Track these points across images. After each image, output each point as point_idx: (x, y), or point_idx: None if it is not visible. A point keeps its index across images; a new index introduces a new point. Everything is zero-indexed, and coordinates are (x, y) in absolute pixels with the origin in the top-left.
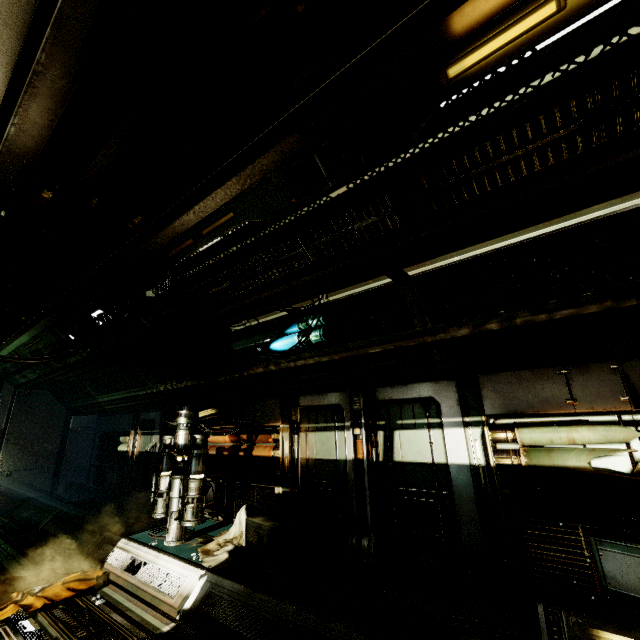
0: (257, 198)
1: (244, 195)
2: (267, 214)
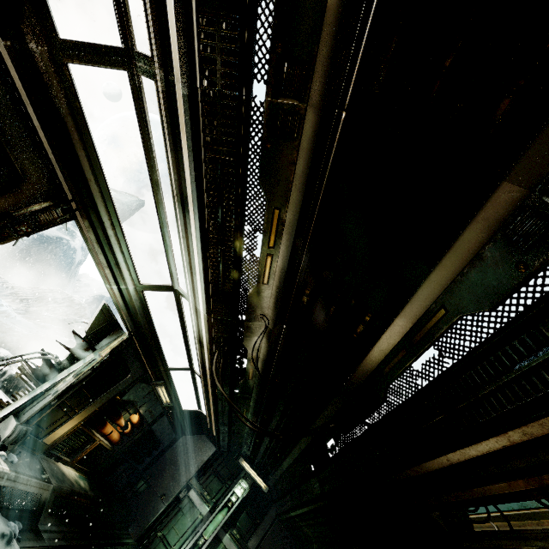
0: (470, 283)
1: (454, 284)
2: (484, 300)
